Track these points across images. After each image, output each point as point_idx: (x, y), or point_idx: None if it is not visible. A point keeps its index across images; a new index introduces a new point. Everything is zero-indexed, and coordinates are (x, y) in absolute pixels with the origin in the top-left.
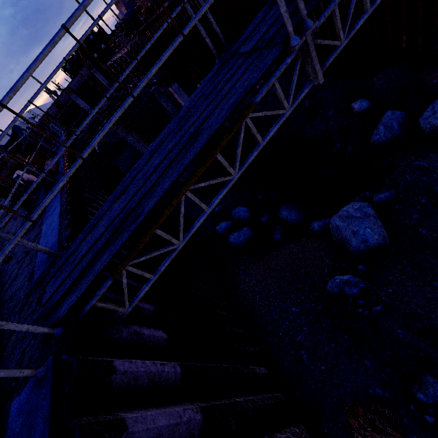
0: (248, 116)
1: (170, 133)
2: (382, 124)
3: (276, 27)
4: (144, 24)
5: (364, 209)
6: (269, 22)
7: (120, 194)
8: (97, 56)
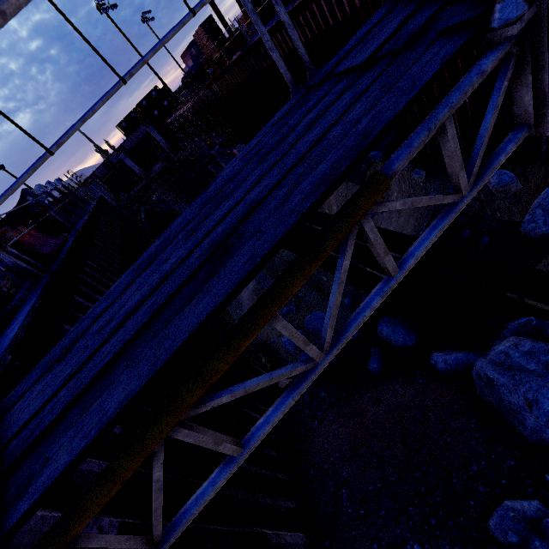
0: (366, 211)
1: (181, 228)
2: (539, 208)
3: (429, 9)
4: (211, 77)
5: (541, 355)
6: (408, 7)
7: (57, 357)
8: (158, 113)
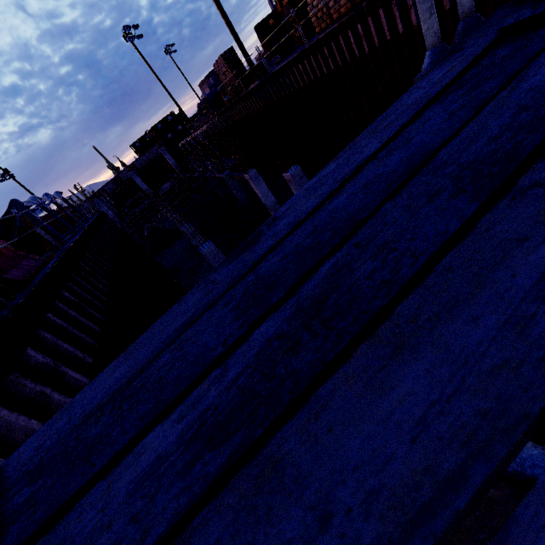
0: None
1: (178, 376)
2: None
3: None
4: (227, 105)
5: None
6: None
7: None
8: (171, 136)
